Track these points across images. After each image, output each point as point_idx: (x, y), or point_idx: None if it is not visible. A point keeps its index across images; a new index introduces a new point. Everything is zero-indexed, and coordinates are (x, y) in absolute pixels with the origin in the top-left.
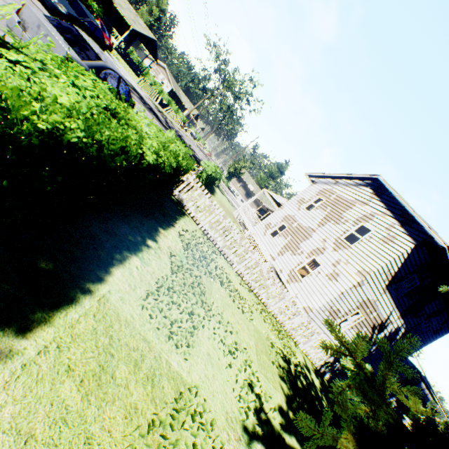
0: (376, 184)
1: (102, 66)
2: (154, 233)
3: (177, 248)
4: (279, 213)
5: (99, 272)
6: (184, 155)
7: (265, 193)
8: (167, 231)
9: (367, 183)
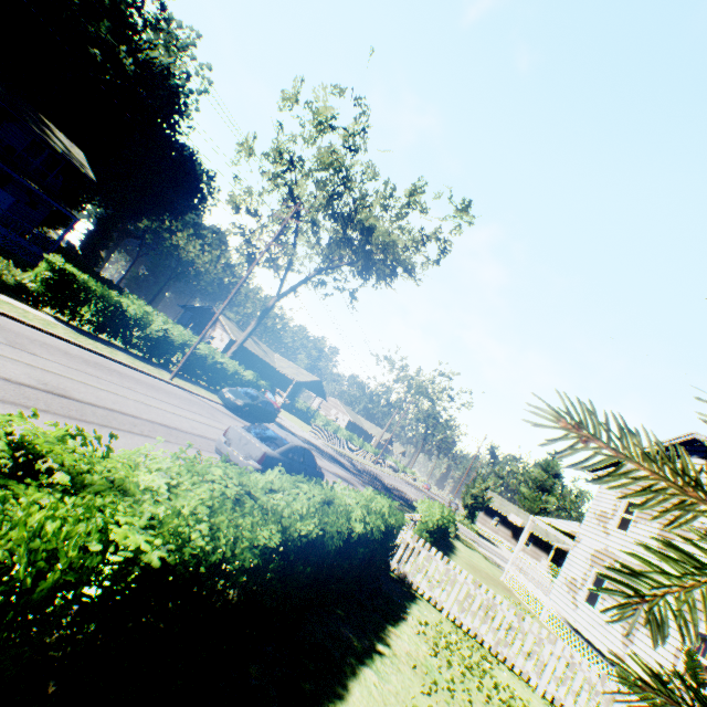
0: (702, 447)
1: (289, 447)
2: (382, 633)
3: (419, 654)
4: (578, 552)
5: (337, 689)
6: (389, 510)
7: (537, 522)
8: (398, 628)
9: (687, 450)
